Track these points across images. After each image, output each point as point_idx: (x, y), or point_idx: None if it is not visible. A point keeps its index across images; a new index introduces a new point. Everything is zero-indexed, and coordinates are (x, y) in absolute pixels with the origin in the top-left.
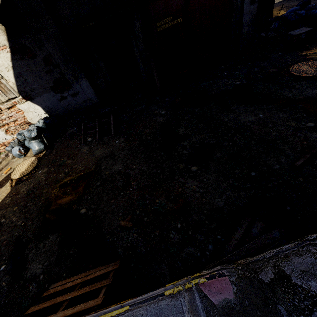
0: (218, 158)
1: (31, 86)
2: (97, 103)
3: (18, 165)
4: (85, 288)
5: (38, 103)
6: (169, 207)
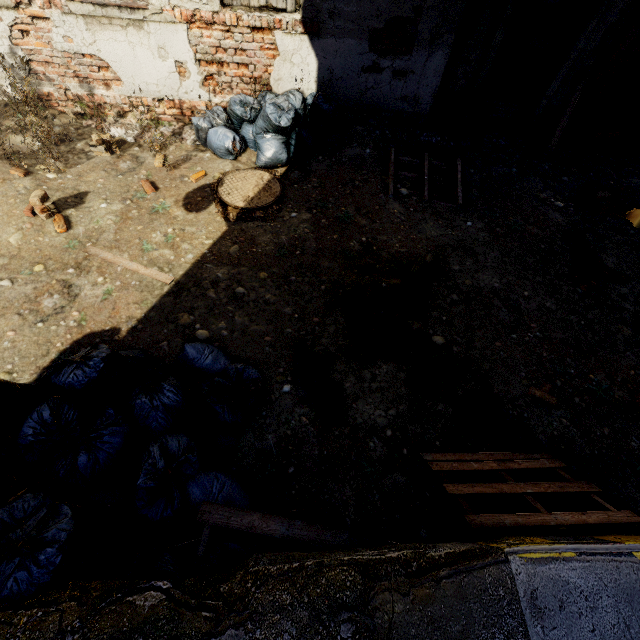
0: None
1: (338, 5)
2: (423, 115)
3: (228, 174)
4: (545, 484)
5: (320, 53)
6: (617, 395)
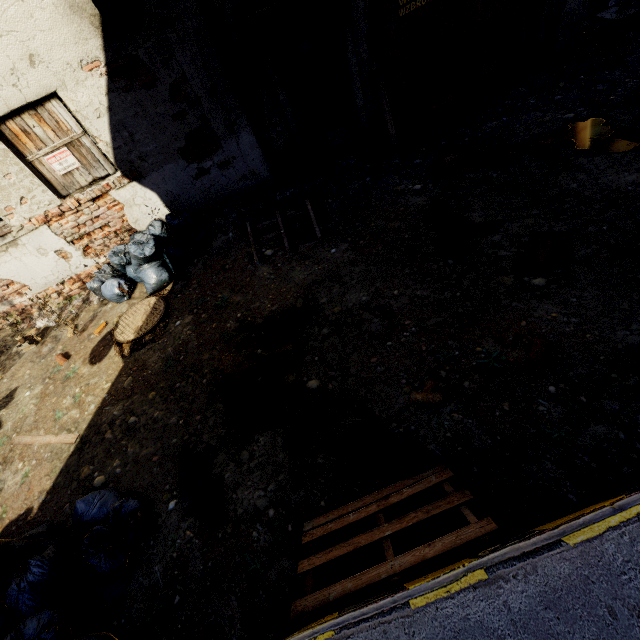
0: (586, 258)
1: (141, 150)
2: (268, 180)
3: (122, 315)
4: (412, 514)
5: (153, 186)
6: (512, 357)
